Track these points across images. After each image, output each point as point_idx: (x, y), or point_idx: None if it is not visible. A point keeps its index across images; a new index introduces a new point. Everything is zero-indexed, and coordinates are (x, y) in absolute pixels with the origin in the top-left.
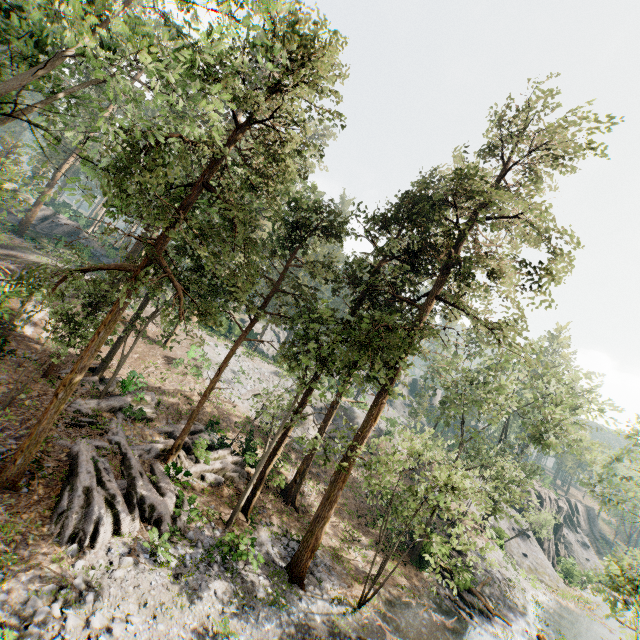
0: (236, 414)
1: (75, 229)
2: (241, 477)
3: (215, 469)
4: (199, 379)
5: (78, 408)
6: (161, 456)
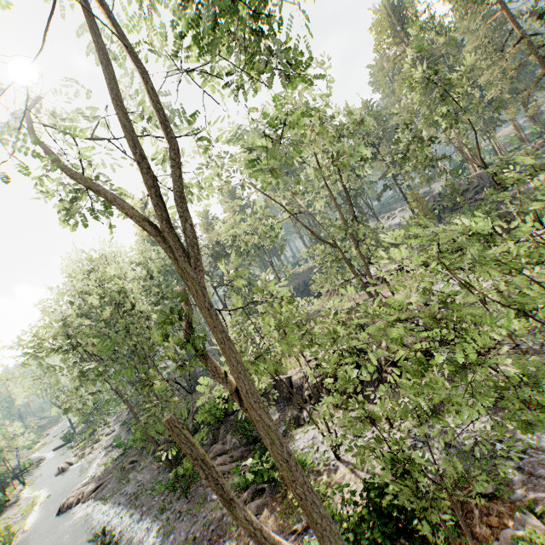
0: None
1: None
2: None
3: None
4: None
5: None
6: None
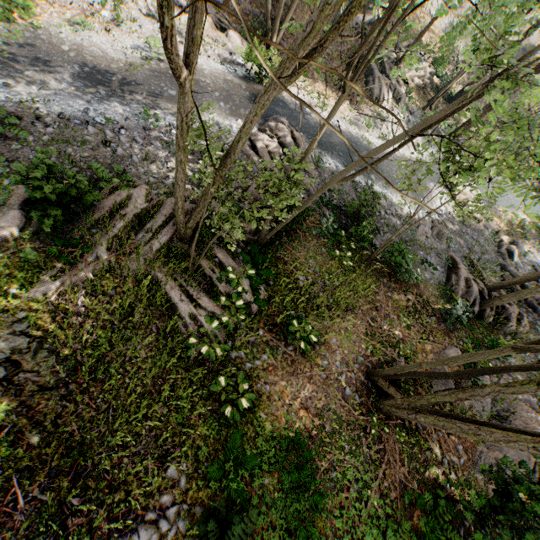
0: (431, 30)
1: None
2: (430, 84)
3: (420, 76)
4: None
5: (356, 22)
6: (393, 62)
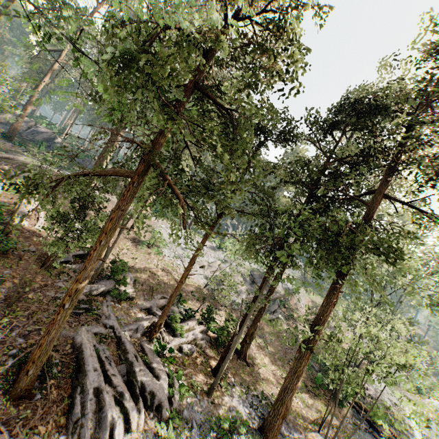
0: (190, 284)
1: (52, 136)
2: (206, 342)
3: (189, 340)
4: (160, 257)
5: None
6: (146, 332)
